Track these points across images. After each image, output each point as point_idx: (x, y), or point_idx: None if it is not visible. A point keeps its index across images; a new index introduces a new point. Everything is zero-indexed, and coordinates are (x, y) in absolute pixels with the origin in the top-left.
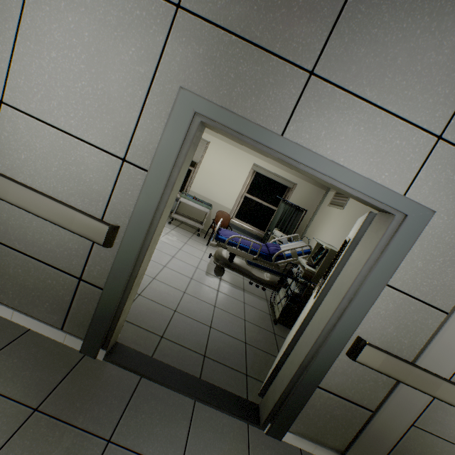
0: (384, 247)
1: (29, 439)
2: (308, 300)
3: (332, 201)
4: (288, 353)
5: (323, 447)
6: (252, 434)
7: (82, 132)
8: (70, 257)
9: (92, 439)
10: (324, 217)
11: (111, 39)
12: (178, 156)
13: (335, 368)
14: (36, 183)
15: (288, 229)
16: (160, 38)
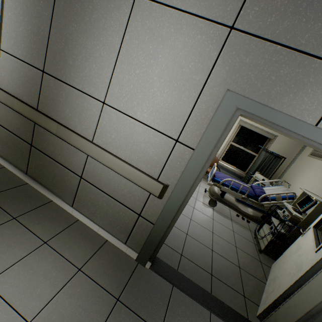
0: None
1: (117, 320)
2: (294, 241)
3: (313, 152)
4: (289, 294)
5: None
6: None
7: (150, 121)
8: (134, 200)
9: None
10: (304, 165)
11: (176, 58)
12: (218, 140)
13: None
14: (119, 152)
15: (266, 172)
16: (214, 54)
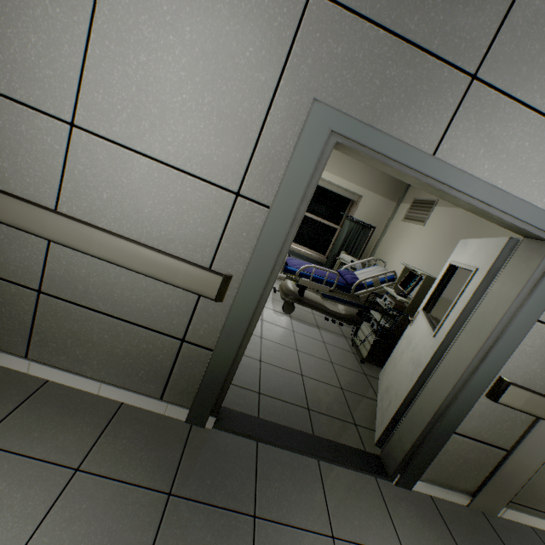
0: (537, 279)
1: (177, 527)
2: (402, 334)
3: (407, 215)
4: (411, 399)
5: (454, 491)
6: (383, 487)
7: (182, 161)
8: (170, 316)
9: (238, 517)
10: (398, 234)
11: (221, 35)
12: (307, 187)
13: (472, 411)
14: (123, 228)
15: (354, 251)
16: (286, 34)
